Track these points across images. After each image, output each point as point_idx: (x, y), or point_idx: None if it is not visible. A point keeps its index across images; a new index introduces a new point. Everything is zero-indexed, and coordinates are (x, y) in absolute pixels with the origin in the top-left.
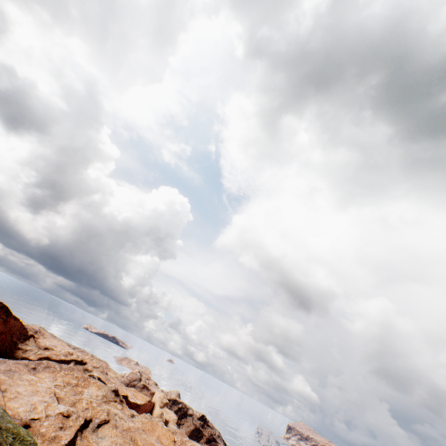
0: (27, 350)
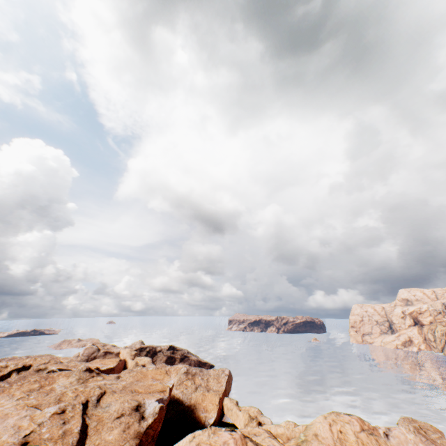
0: None
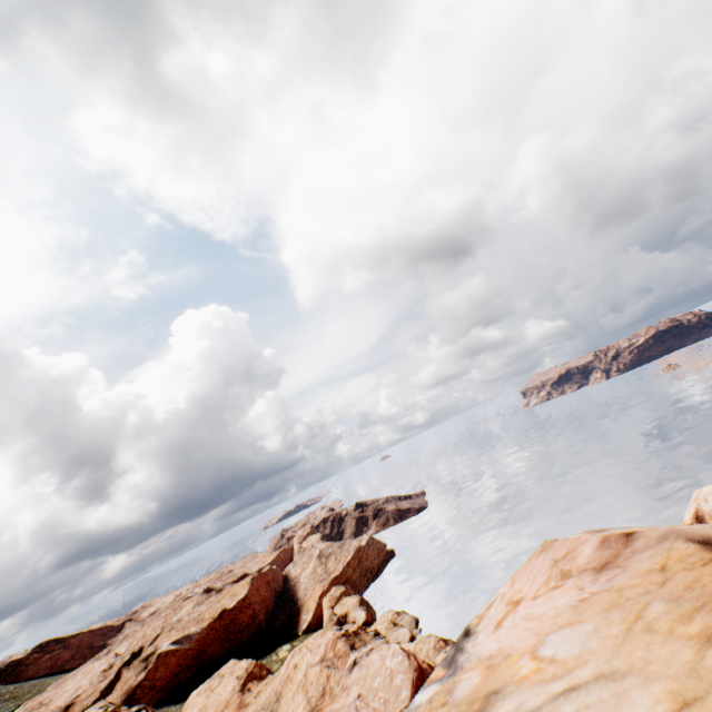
0: None
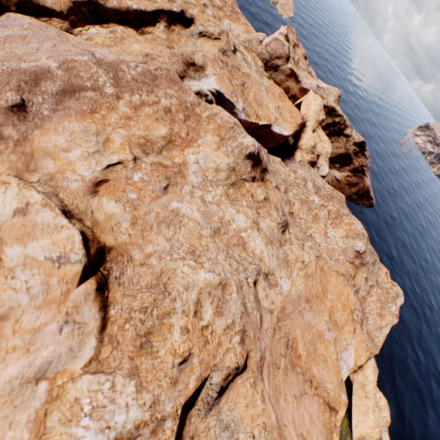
0: None
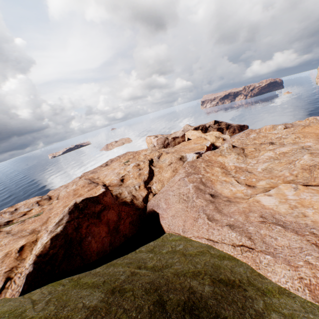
0: (134, 196)
